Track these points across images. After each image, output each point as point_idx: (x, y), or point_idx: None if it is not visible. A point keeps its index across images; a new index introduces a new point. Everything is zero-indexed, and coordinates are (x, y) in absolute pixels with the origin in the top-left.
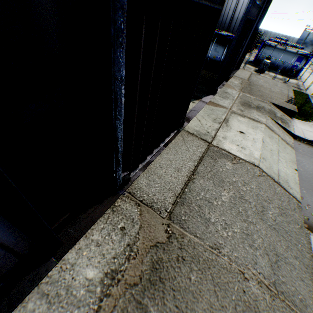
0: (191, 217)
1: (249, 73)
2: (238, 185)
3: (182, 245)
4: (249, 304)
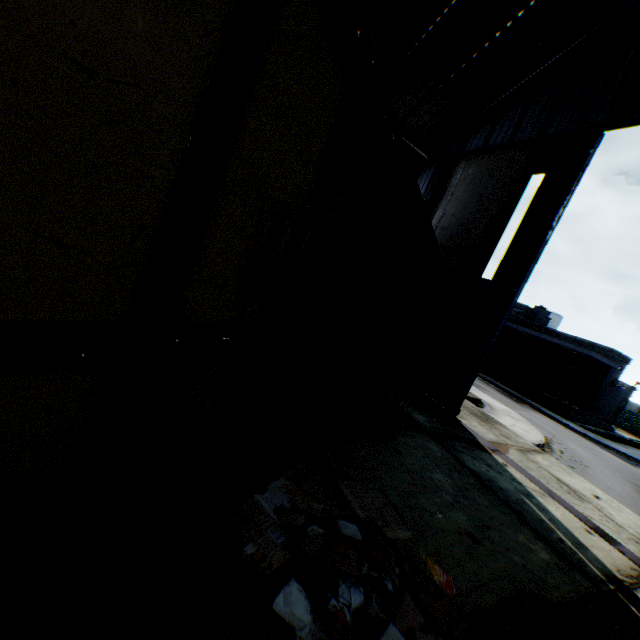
0: None
1: None
2: None
3: None
4: None
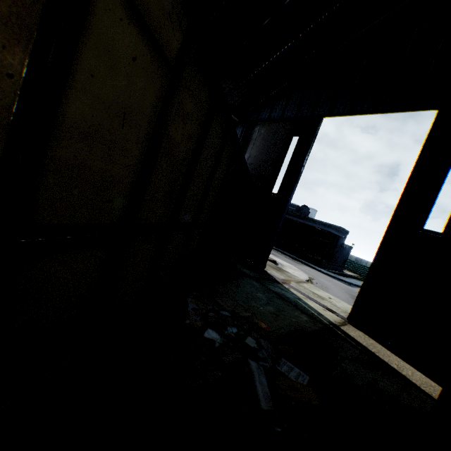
0: None
1: None
2: None
3: None
4: None
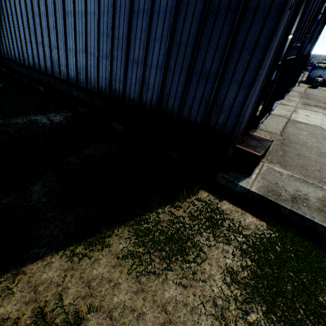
0: (290, 136)
1: (304, 88)
2: (310, 131)
3: (289, 141)
4: (321, 152)
